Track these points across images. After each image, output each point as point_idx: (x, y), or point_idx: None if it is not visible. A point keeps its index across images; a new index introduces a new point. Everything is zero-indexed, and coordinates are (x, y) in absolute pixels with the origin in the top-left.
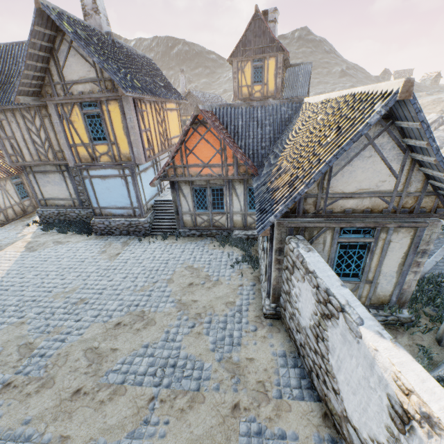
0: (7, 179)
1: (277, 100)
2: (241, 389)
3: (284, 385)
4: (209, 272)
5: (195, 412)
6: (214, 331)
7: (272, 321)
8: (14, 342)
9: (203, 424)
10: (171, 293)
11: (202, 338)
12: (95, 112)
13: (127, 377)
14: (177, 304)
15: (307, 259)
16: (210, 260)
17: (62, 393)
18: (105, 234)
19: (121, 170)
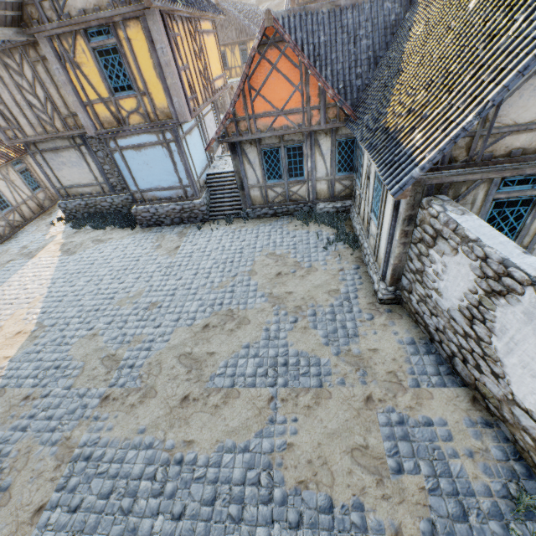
0: (8, 165)
1: None
2: (370, 381)
3: (419, 373)
4: (297, 259)
5: (323, 408)
6: (322, 324)
7: (390, 307)
8: (93, 355)
9: (336, 419)
10: (258, 287)
11: (310, 332)
12: (109, 43)
13: (236, 379)
14: (270, 299)
15: (464, 225)
16: (295, 244)
17: (168, 401)
18: (152, 225)
19: (160, 134)
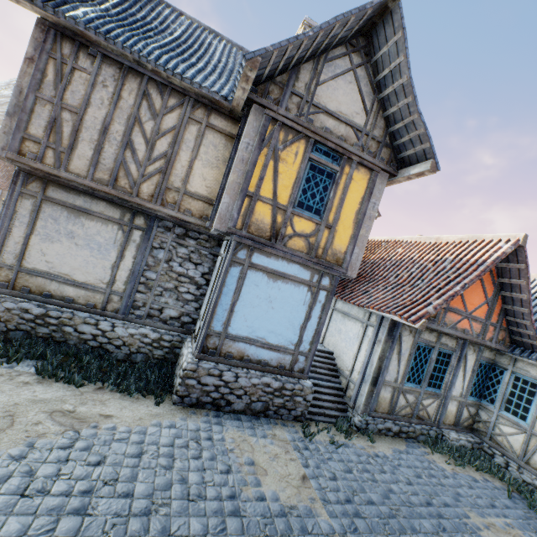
0: None
1: None
2: None
3: None
4: None
5: None
6: None
7: None
8: None
9: None
10: None
11: None
12: (330, 166)
13: None
14: None
15: None
16: (493, 503)
17: None
18: (203, 404)
19: (317, 274)
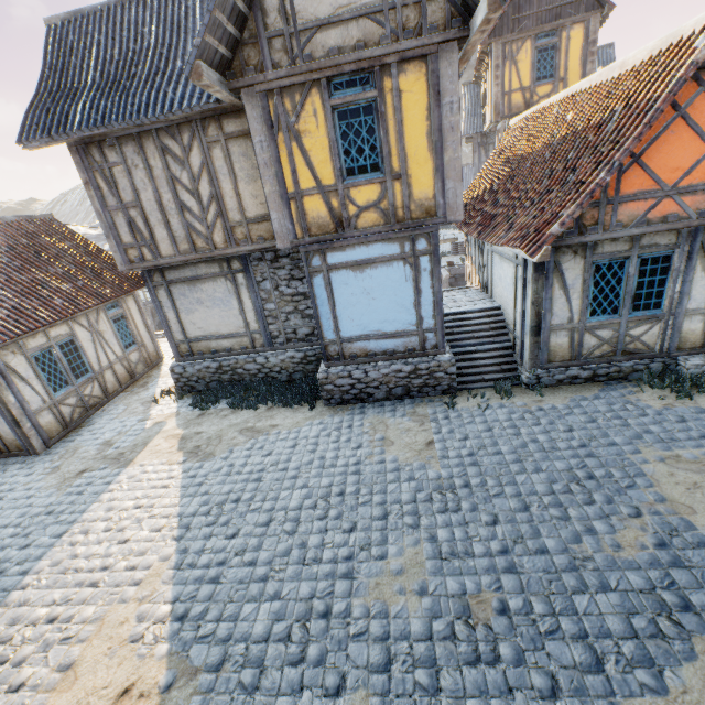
0: (100, 309)
1: None
2: None
3: None
4: None
5: None
6: None
7: None
8: None
9: None
10: None
11: None
12: (362, 98)
13: None
14: None
15: None
16: (704, 435)
17: None
18: (348, 401)
19: (407, 242)
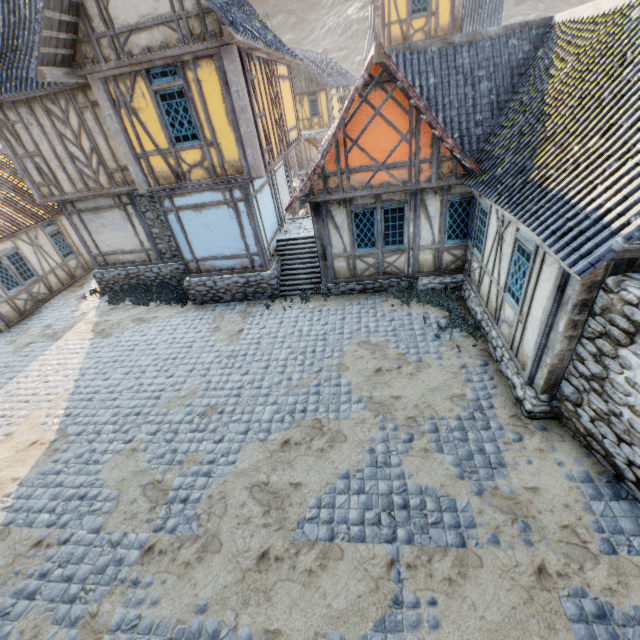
0: (37, 227)
1: (501, 27)
2: (537, 541)
3: (611, 531)
4: (400, 350)
5: (474, 583)
6: (450, 445)
7: (543, 423)
8: (132, 481)
9: (497, 604)
10: (352, 388)
11: (433, 458)
12: (174, 86)
13: (335, 528)
14: (370, 405)
15: None
16: (394, 329)
17: (239, 559)
18: (208, 302)
19: (227, 192)
